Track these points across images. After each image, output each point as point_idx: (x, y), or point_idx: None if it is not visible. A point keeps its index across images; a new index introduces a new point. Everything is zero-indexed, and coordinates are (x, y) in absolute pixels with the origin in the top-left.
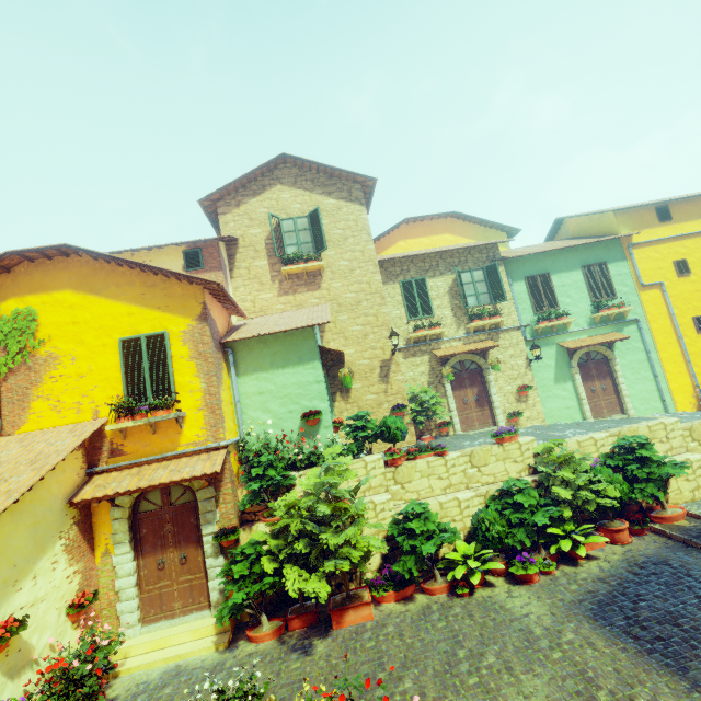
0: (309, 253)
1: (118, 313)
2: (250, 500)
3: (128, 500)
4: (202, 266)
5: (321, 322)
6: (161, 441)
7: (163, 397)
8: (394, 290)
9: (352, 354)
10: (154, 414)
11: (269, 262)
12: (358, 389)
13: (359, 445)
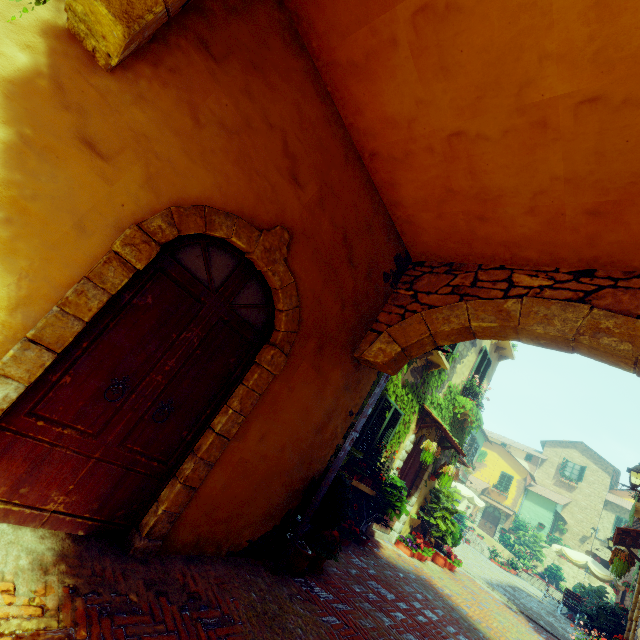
0: (574, 478)
1: (504, 465)
2: (513, 527)
3: (486, 505)
4: (530, 461)
5: (559, 503)
6: (499, 499)
7: (505, 490)
8: (611, 516)
9: (572, 523)
10: (502, 492)
11: (555, 472)
12: (567, 536)
13: (552, 542)
